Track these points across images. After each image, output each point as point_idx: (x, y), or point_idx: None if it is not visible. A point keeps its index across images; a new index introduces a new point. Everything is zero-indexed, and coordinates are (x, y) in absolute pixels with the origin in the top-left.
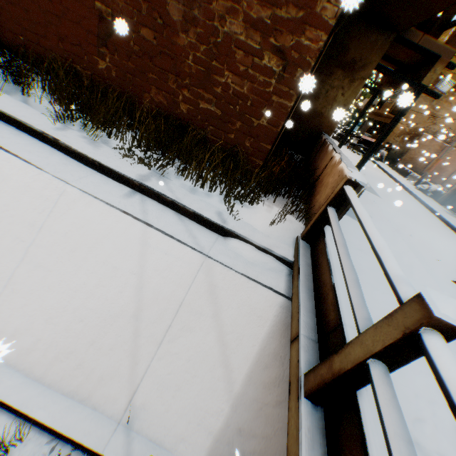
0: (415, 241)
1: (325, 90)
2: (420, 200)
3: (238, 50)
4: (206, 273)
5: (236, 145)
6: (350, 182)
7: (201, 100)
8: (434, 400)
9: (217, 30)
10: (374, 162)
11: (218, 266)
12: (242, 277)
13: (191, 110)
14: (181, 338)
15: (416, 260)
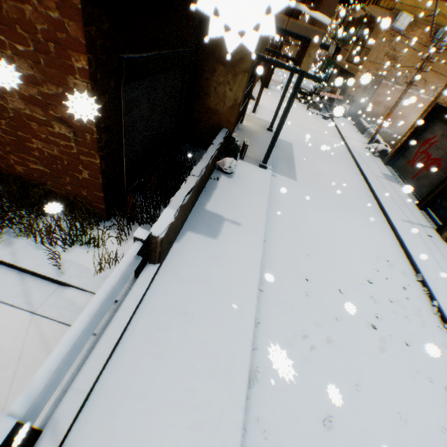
0: (299, 235)
1: (214, 88)
2: (359, 166)
3: (32, 121)
4: (37, 327)
5: (77, 195)
6: (137, 239)
7: (30, 161)
8: (128, 437)
9: (6, 106)
10: (333, 120)
11: (45, 321)
12: (66, 326)
13: (27, 170)
14: (27, 378)
15: (256, 272)
